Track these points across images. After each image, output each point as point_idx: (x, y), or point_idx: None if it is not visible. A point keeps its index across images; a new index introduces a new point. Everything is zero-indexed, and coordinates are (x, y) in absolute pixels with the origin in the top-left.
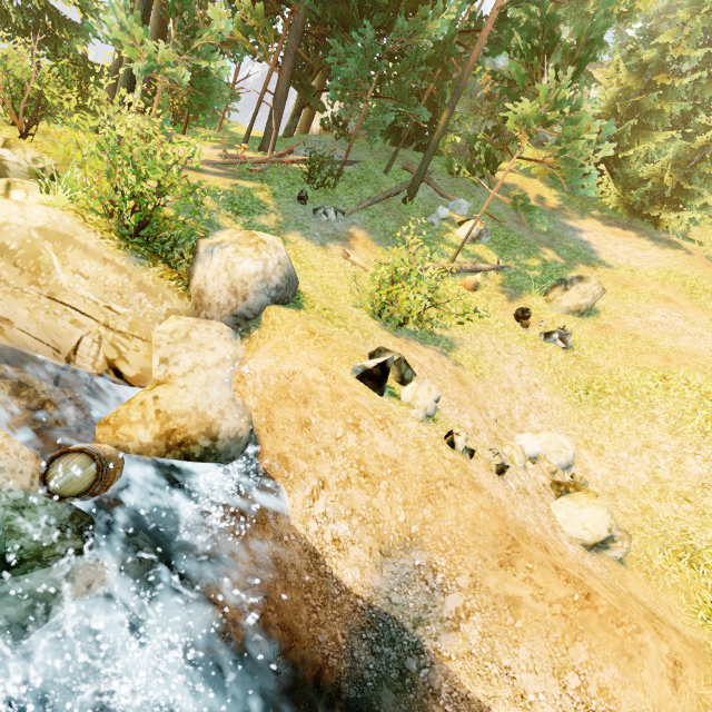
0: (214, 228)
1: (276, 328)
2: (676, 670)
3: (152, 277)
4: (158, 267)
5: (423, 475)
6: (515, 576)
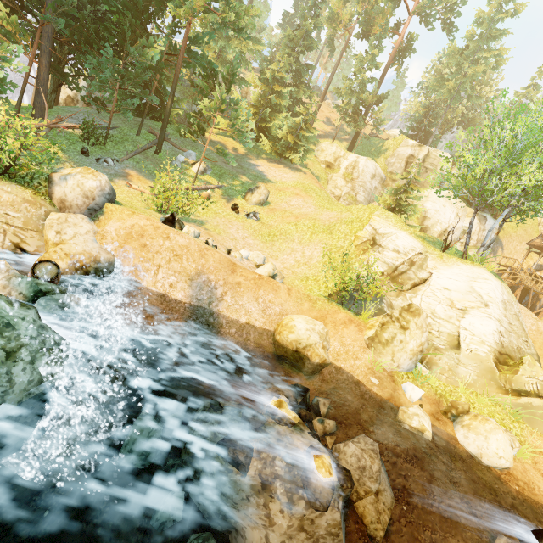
0: None
1: (113, 213)
2: (290, 291)
3: (30, 195)
4: (30, 190)
5: (198, 249)
6: (237, 275)
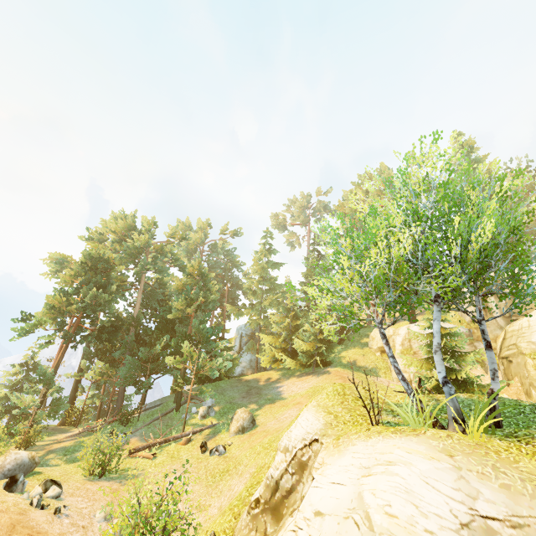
0: (43, 466)
1: None
2: None
3: None
4: None
5: None
6: None
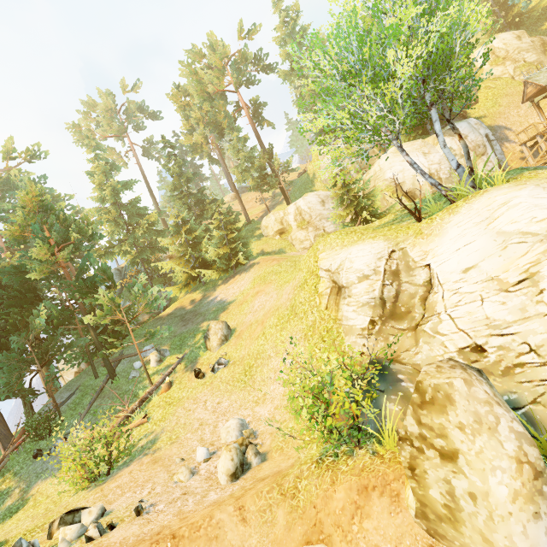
0: None
1: None
2: (242, 511)
3: None
4: None
5: None
6: None
